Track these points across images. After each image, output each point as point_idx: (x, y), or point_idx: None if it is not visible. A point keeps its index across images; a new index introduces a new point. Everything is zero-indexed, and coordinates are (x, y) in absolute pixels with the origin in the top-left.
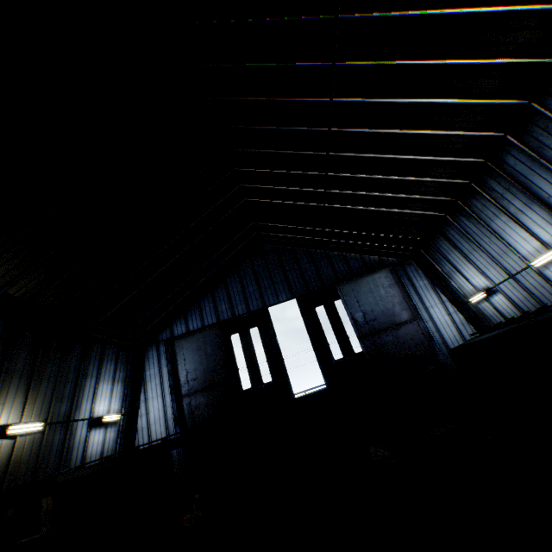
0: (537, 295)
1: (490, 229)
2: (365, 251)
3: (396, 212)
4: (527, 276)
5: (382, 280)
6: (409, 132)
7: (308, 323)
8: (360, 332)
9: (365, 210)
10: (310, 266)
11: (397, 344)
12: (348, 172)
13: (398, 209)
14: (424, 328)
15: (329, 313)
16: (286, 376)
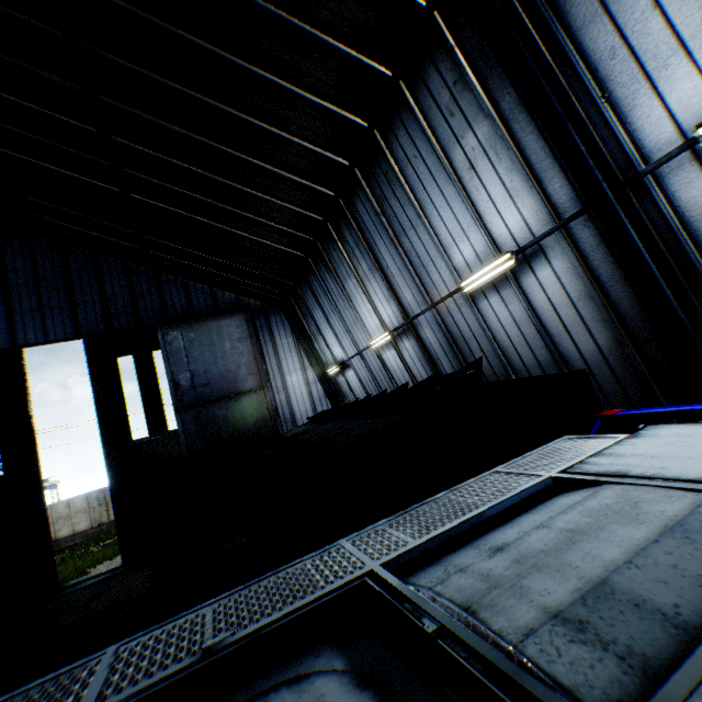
0: (378, 379)
1: (345, 291)
2: (219, 283)
3: (247, 237)
4: (372, 356)
5: (232, 330)
6: (227, 110)
7: (99, 380)
8: (180, 401)
9: (201, 221)
10: (123, 291)
11: (230, 421)
12: (152, 148)
13: (248, 233)
14: (272, 400)
15: (140, 368)
16: (37, 466)
